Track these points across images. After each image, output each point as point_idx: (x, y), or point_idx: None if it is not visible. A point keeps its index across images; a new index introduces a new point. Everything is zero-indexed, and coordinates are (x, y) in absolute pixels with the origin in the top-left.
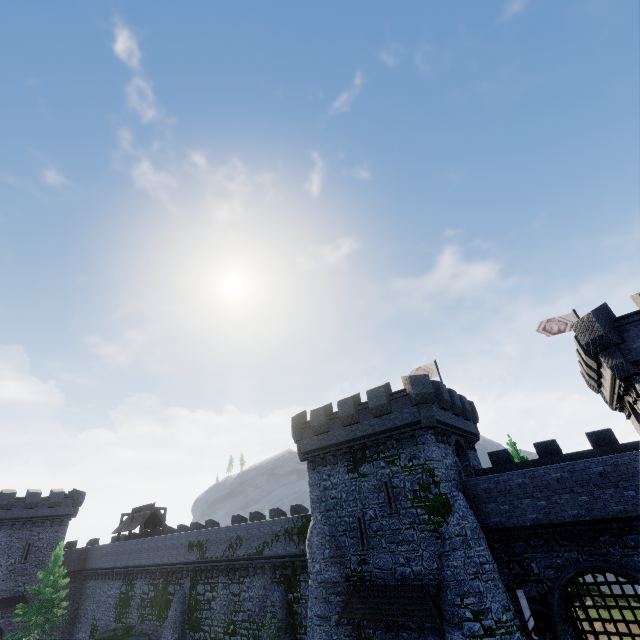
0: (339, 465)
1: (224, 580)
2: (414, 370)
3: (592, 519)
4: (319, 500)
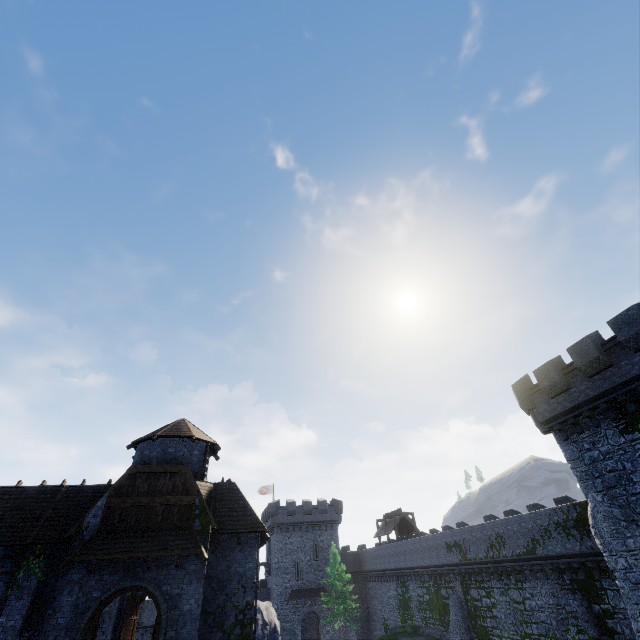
0: (603, 427)
1: (498, 585)
2: None
3: None
4: (589, 476)
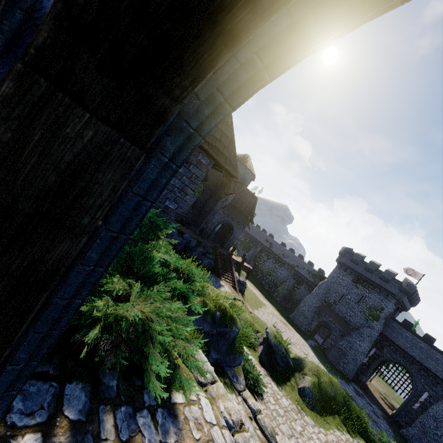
0: (350, 276)
1: (274, 260)
2: (410, 268)
3: (418, 360)
4: (333, 277)
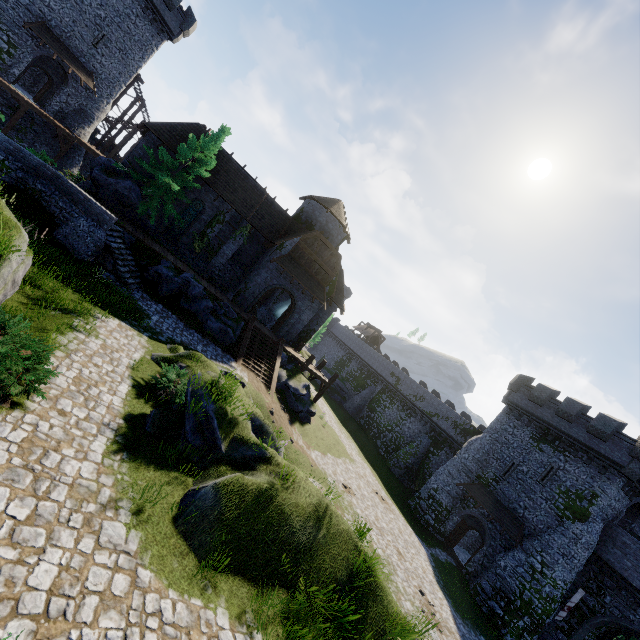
0: (528, 429)
1: (399, 406)
2: None
3: None
4: (495, 431)
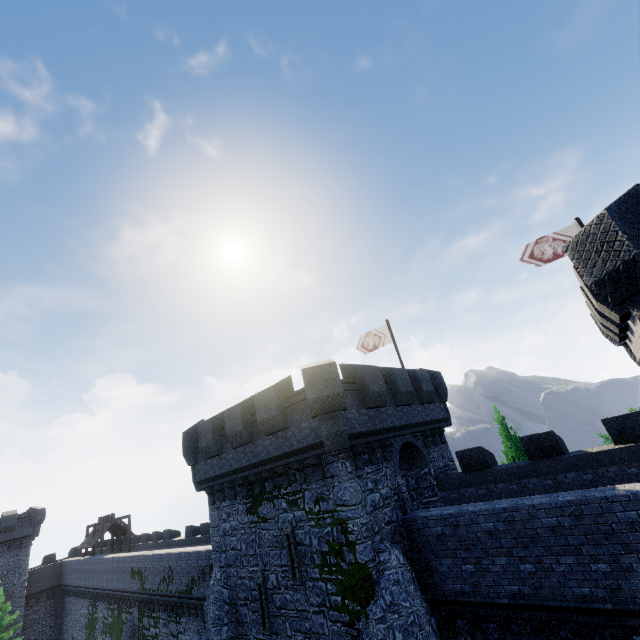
0: (237, 501)
1: (164, 616)
2: (362, 337)
3: (618, 609)
4: (219, 549)
